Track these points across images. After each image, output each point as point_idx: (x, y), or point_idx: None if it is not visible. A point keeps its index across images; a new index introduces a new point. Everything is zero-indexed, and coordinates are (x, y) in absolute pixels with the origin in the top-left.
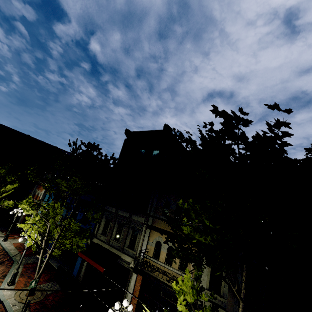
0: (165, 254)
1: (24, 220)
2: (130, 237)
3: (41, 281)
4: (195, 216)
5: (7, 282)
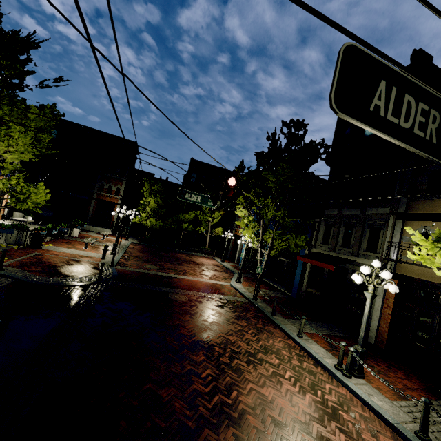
0: None
1: (233, 249)
2: (367, 237)
3: (262, 288)
4: None
5: (235, 280)
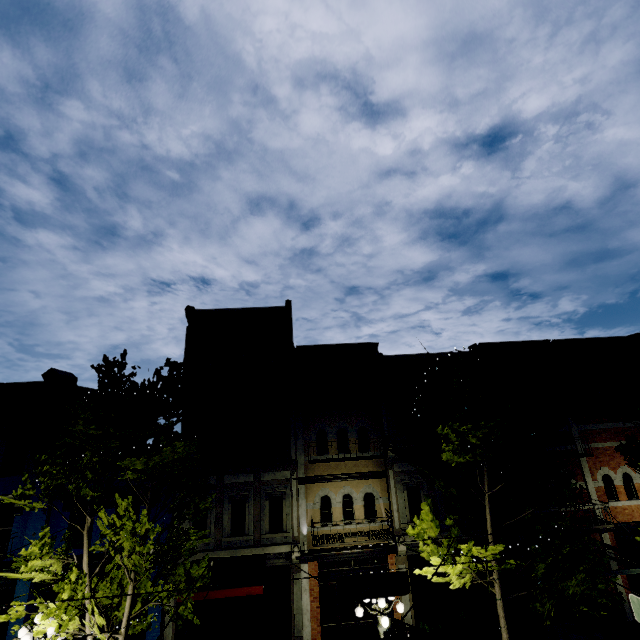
0: (340, 510)
1: None
2: (268, 513)
3: None
4: (458, 438)
5: None
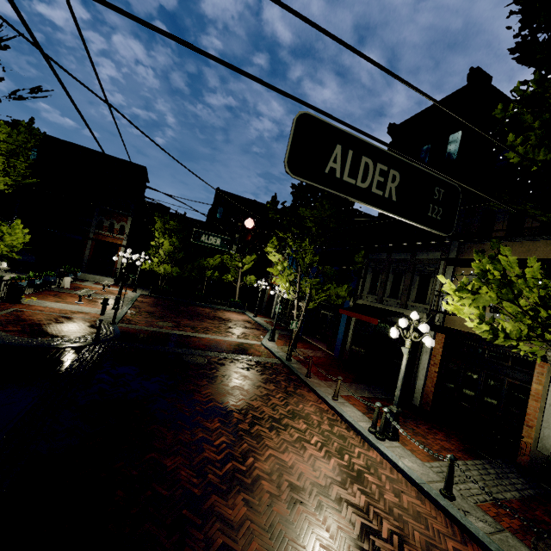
0: None
1: (268, 302)
2: (416, 286)
3: (300, 347)
4: (532, 114)
5: (267, 339)
